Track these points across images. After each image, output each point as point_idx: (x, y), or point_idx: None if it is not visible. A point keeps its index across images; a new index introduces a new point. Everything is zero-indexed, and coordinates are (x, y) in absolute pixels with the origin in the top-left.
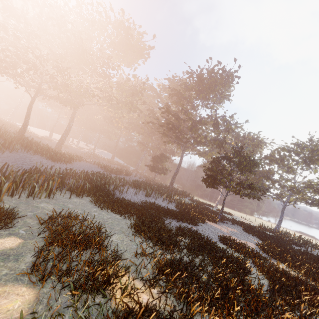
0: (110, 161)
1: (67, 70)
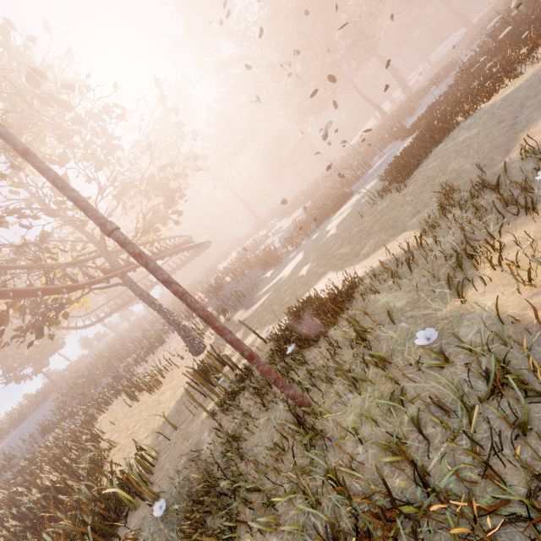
0: (474, 27)
1: (348, 24)
